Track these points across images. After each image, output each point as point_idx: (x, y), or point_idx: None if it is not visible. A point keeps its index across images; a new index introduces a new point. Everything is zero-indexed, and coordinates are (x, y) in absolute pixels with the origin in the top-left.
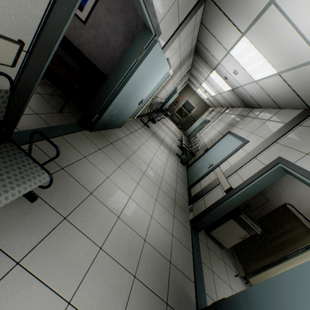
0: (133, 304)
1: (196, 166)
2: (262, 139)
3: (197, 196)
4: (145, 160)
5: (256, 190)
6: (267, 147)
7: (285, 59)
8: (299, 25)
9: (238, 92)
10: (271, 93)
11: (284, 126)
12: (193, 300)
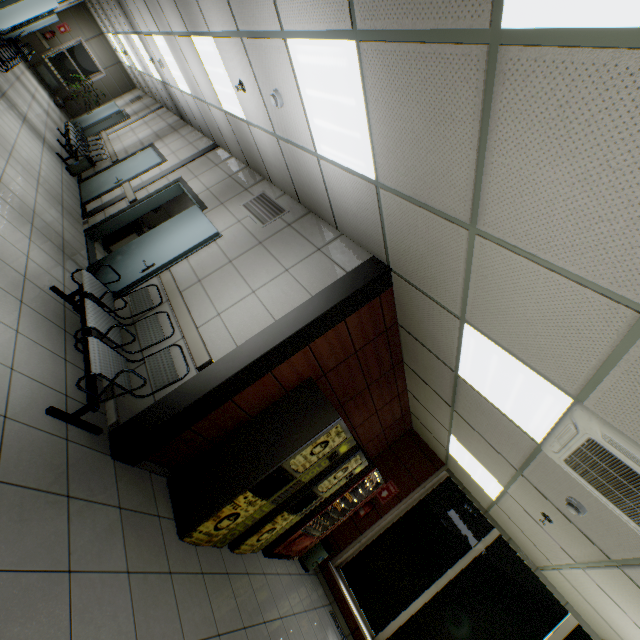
0: (37, 236)
1: (97, 181)
2: (179, 161)
3: (97, 210)
4: (7, 138)
5: (159, 203)
6: (178, 169)
7: (192, 87)
8: (191, 69)
9: (170, 91)
10: (194, 113)
11: (197, 153)
12: (87, 266)
